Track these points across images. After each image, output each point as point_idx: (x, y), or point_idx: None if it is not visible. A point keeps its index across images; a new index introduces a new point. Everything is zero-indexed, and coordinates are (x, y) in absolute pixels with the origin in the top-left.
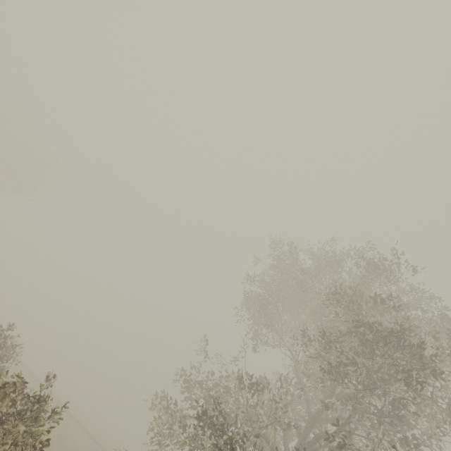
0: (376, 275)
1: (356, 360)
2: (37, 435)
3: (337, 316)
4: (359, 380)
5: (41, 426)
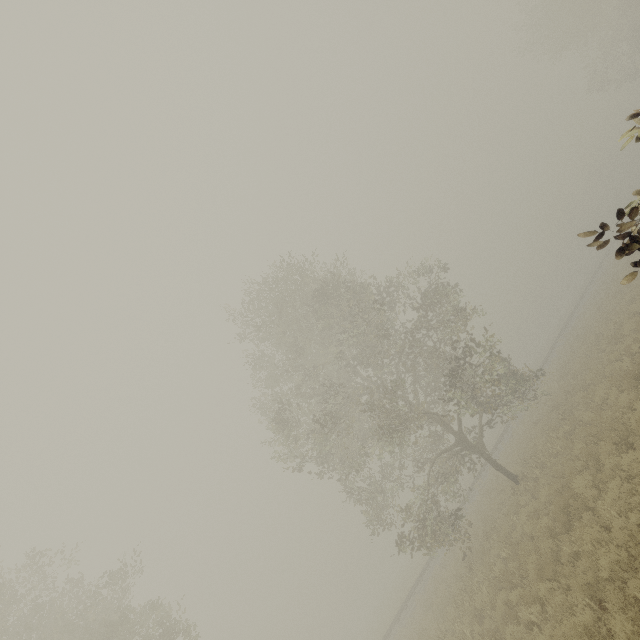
0: None
1: None
2: None
3: None
4: None
5: None
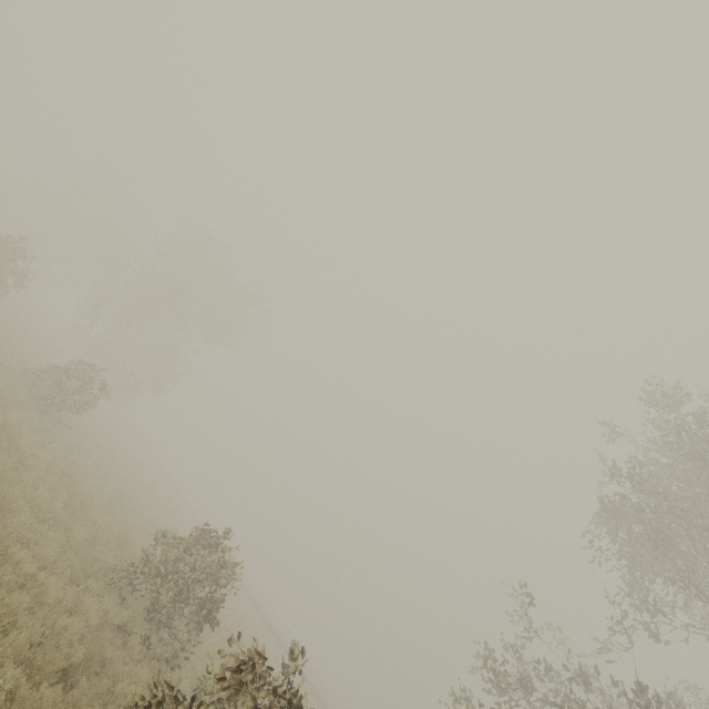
0: None
1: None
2: None
3: None
4: None
5: None
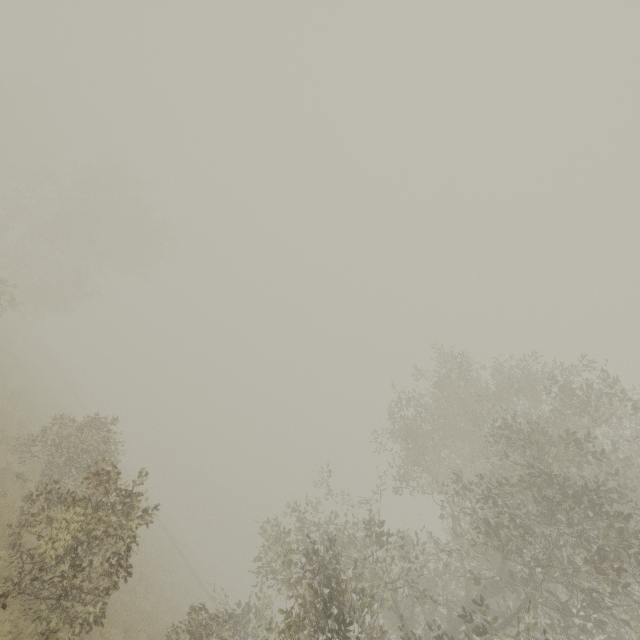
0: (582, 408)
1: (525, 522)
2: (127, 528)
3: (507, 458)
4: (535, 556)
5: (131, 521)
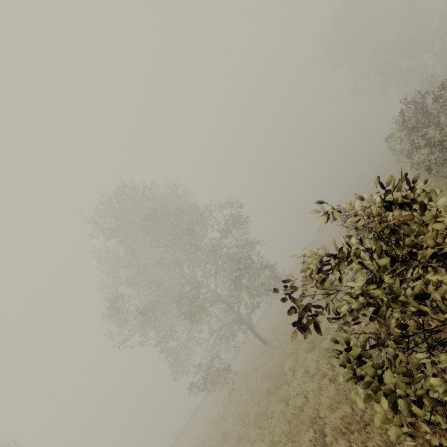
0: None
1: None
2: None
3: None
4: None
5: None
